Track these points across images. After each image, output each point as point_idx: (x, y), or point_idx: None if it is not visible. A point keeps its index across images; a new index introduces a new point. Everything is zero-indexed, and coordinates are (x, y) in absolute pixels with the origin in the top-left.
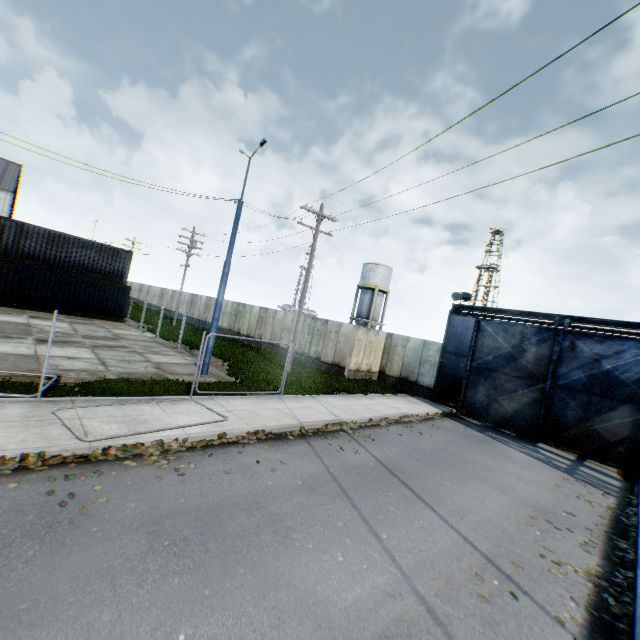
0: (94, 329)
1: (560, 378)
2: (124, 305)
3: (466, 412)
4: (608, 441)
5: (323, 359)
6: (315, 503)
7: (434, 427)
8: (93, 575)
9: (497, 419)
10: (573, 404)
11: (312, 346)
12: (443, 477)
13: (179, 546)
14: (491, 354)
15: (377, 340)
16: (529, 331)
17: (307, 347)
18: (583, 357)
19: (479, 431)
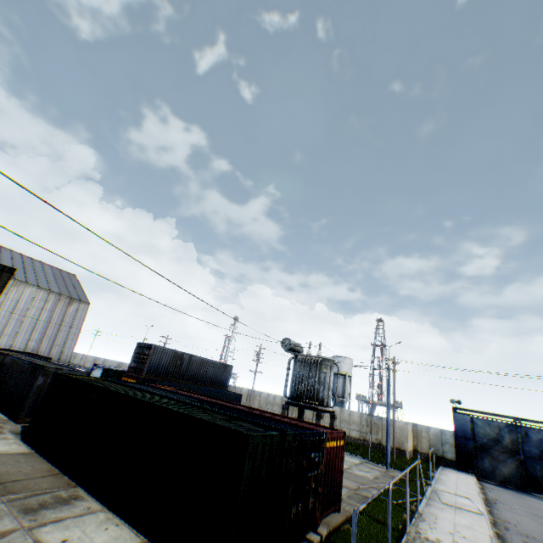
0: None
1: (526, 452)
2: None
3: (480, 475)
4: None
5: (385, 444)
6: None
7: (493, 488)
8: None
9: (500, 478)
10: (537, 466)
11: (372, 434)
12: None
13: None
14: (484, 438)
15: (410, 428)
16: (501, 425)
17: (368, 435)
18: (533, 440)
19: (505, 488)
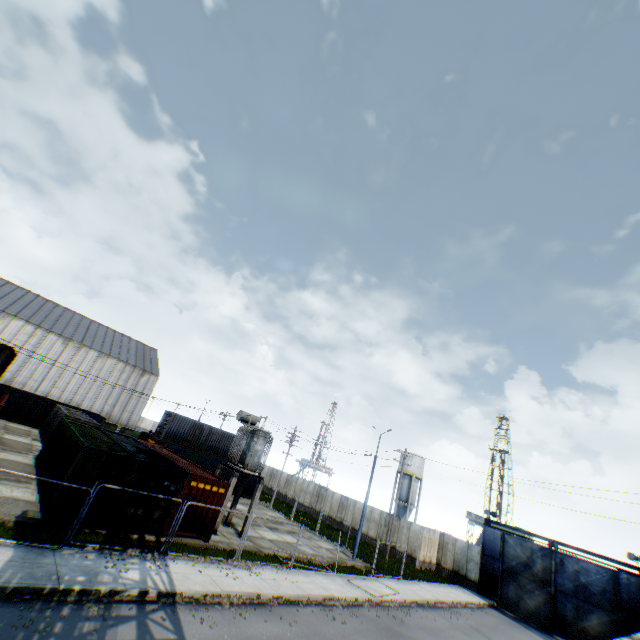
0: (258, 511)
1: (558, 584)
2: (254, 485)
3: (503, 604)
4: (593, 634)
5: (398, 548)
6: (458, 633)
7: (487, 612)
8: (424, 635)
9: (525, 612)
10: (569, 604)
11: (388, 535)
12: (500, 636)
13: (434, 634)
14: (514, 560)
15: (434, 536)
16: (535, 546)
17: (384, 535)
18: (568, 570)
19: (514, 619)
